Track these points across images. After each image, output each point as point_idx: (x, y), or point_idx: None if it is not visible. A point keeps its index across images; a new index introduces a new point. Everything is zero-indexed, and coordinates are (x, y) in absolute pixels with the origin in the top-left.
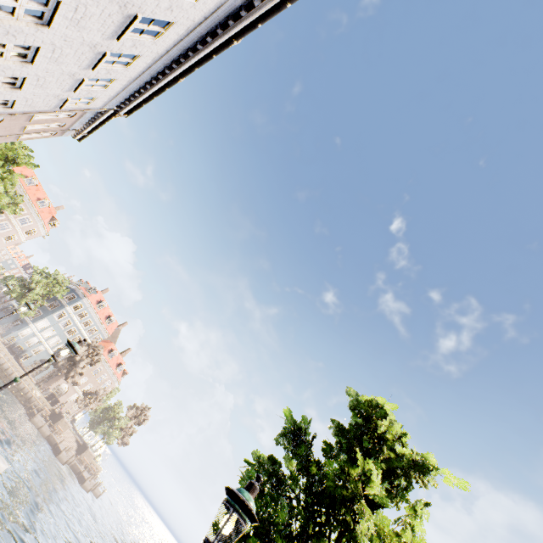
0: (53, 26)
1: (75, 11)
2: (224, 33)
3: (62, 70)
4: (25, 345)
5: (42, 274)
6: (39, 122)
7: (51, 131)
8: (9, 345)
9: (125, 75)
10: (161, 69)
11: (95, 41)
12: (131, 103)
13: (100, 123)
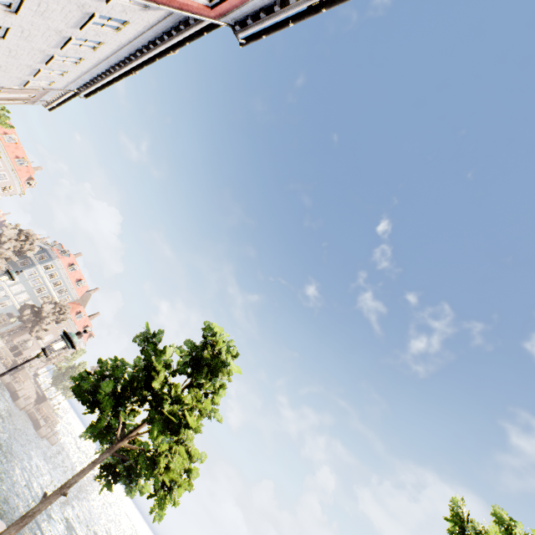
0: (7, 39)
1: (22, 33)
2: (148, 52)
3: (20, 63)
4: None
5: (14, 230)
6: (9, 92)
7: (22, 100)
8: None
9: (77, 69)
10: (108, 67)
11: (43, 49)
12: (88, 89)
13: (67, 99)
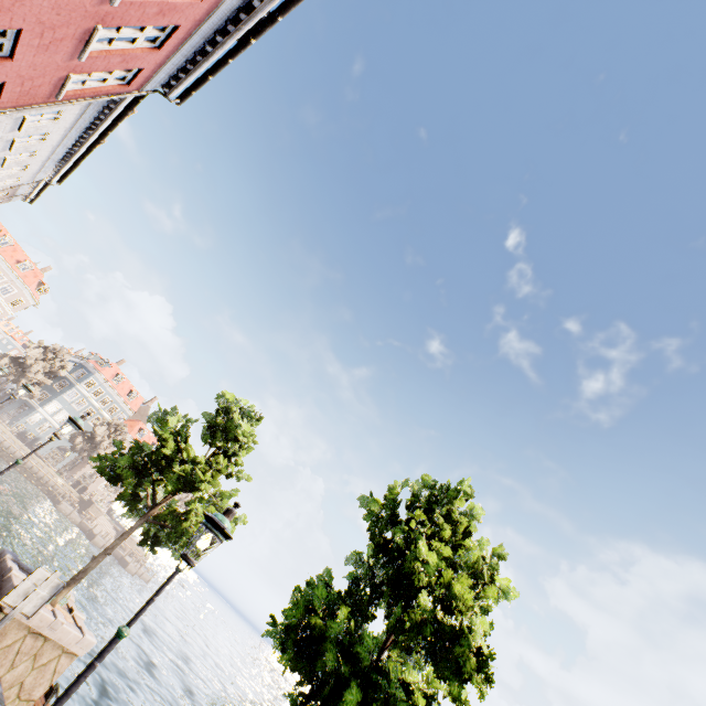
0: None
1: None
2: (98, 128)
3: None
4: (38, 433)
5: (38, 349)
6: None
7: None
8: (19, 434)
9: (36, 160)
10: (67, 150)
11: None
12: (58, 174)
13: (43, 187)
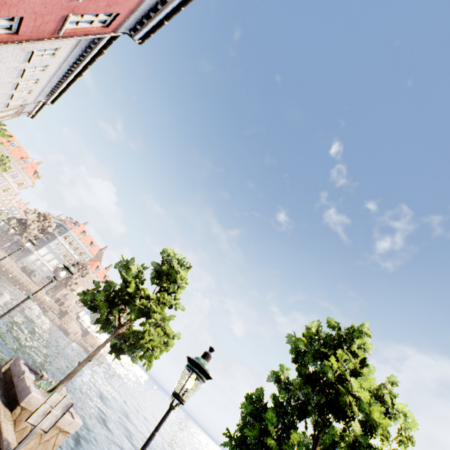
0: None
1: None
2: (81, 63)
3: None
4: (34, 267)
5: (34, 214)
6: None
7: (10, 116)
8: (22, 268)
9: (38, 86)
10: (59, 79)
11: (10, 81)
12: (52, 97)
13: (40, 107)
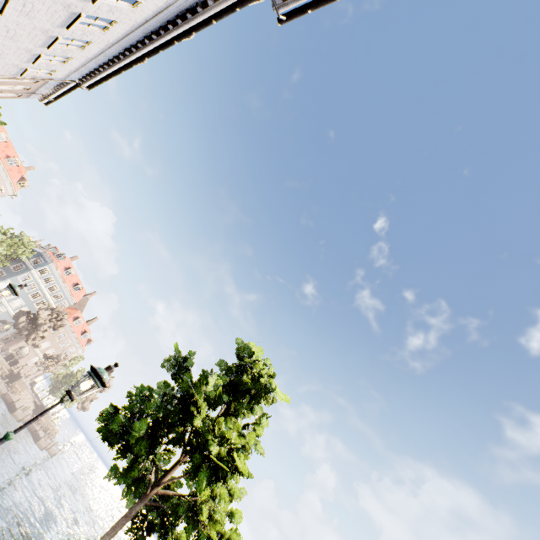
0: (5, 14)
1: (23, 6)
2: (166, 34)
3: (18, 46)
4: None
5: (7, 234)
6: (2, 83)
7: (16, 93)
8: None
9: (82, 55)
10: (116, 53)
11: (46, 28)
12: (92, 79)
13: (66, 91)
